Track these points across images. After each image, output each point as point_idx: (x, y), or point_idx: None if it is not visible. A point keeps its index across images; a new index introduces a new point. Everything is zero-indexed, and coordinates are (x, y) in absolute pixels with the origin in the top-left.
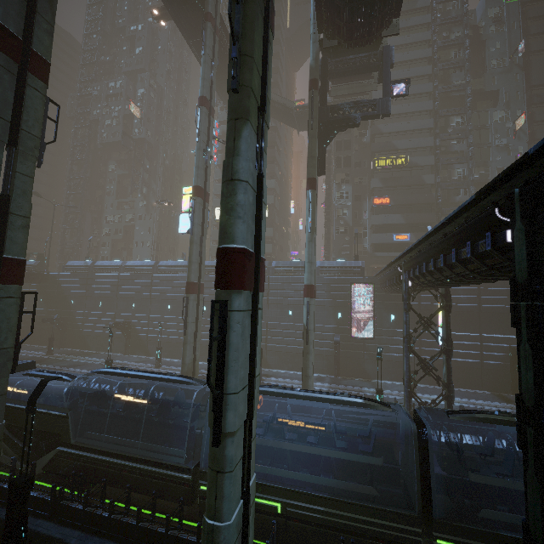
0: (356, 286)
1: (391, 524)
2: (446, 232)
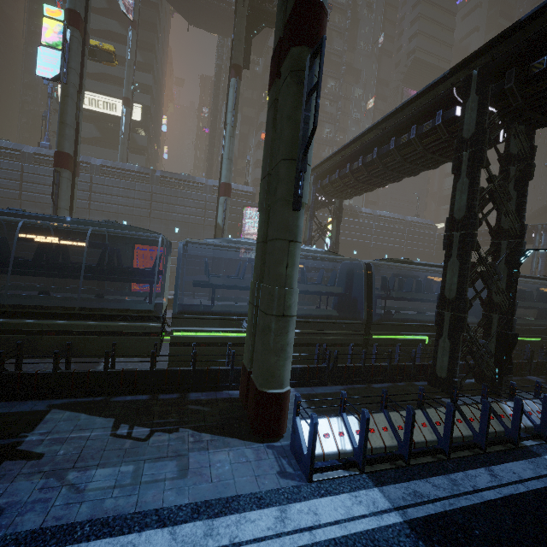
0: (247, 210)
1: (346, 332)
2: (387, 126)
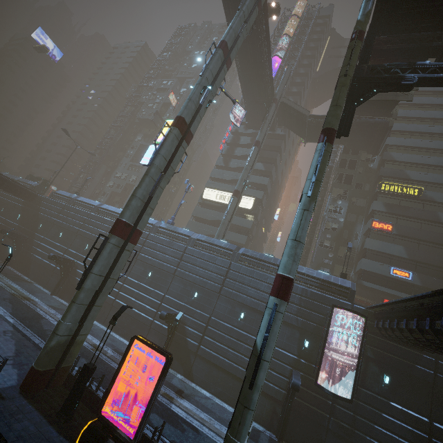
0: (339, 312)
1: None
2: None
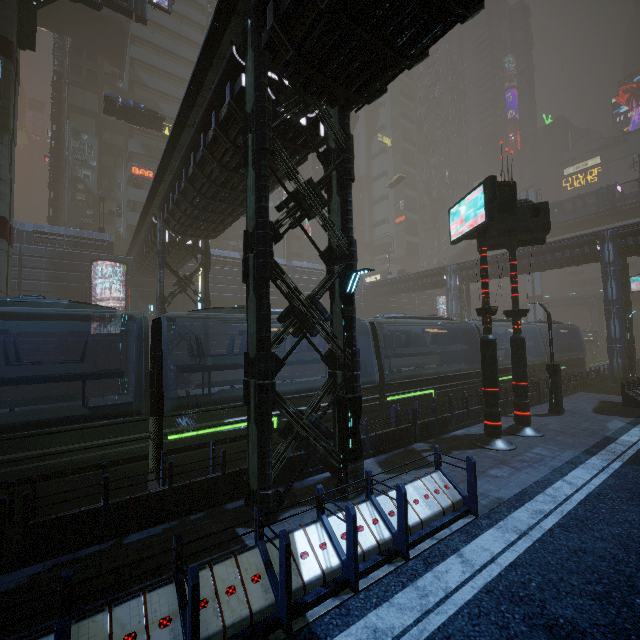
0: (100, 266)
1: (107, 441)
2: (196, 120)
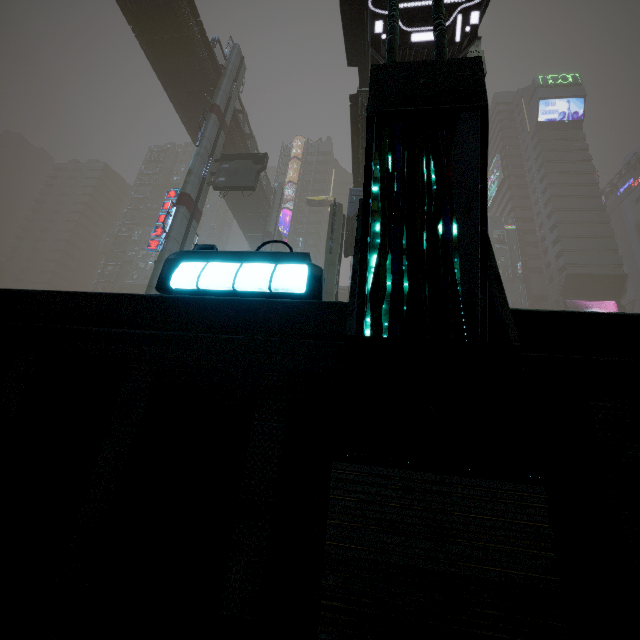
0: None
1: None
2: None
